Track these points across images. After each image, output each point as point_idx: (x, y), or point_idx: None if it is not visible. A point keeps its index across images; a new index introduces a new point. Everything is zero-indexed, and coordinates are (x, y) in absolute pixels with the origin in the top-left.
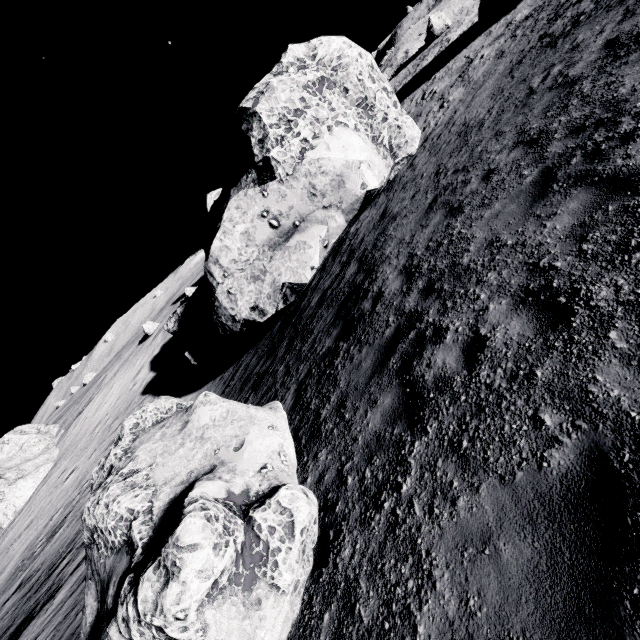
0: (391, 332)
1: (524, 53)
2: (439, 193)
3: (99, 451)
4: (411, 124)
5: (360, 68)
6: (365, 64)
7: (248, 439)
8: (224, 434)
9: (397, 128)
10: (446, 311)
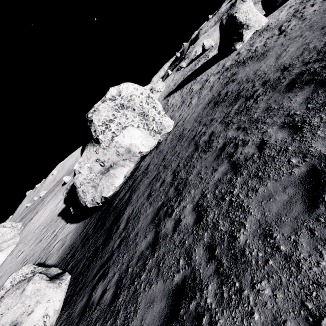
0: (106, 258)
1: (212, 99)
2: (156, 175)
3: (34, 244)
4: (168, 120)
5: (141, 100)
6: (144, 97)
7: (35, 309)
8: (30, 303)
9: (160, 123)
10: (113, 263)
